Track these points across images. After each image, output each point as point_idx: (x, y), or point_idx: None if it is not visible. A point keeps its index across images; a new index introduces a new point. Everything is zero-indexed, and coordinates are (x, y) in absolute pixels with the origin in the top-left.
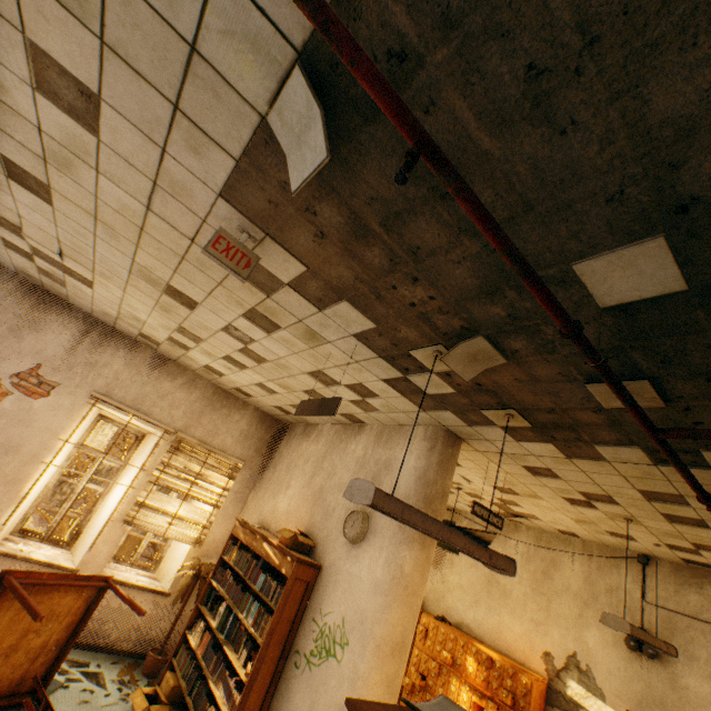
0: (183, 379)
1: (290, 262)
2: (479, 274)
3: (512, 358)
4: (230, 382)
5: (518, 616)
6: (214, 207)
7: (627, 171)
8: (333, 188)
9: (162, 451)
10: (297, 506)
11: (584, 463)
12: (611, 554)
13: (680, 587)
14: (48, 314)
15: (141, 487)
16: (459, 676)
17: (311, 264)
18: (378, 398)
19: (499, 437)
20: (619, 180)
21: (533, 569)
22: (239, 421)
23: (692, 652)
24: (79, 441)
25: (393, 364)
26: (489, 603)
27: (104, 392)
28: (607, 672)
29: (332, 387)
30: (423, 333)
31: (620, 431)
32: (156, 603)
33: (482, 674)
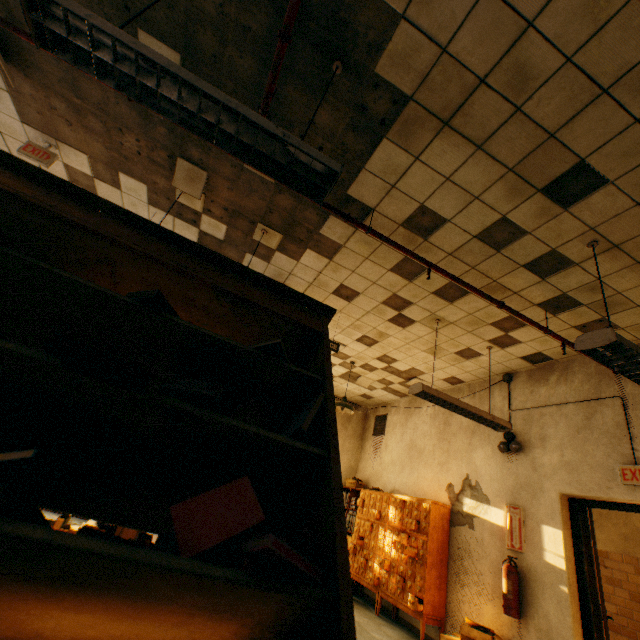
0: None
1: (79, 156)
2: (131, 106)
3: (207, 168)
4: None
5: (429, 465)
6: (27, 133)
7: (95, 2)
8: (45, 85)
9: None
10: None
11: (342, 260)
12: (487, 385)
13: (533, 387)
14: None
15: None
16: (384, 525)
17: (87, 151)
18: None
19: (289, 264)
20: (99, 8)
21: (438, 423)
22: None
23: (544, 434)
24: None
25: (187, 221)
26: (410, 465)
27: None
28: (489, 480)
29: None
30: (165, 177)
31: (309, 205)
32: None
33: (399, 516)
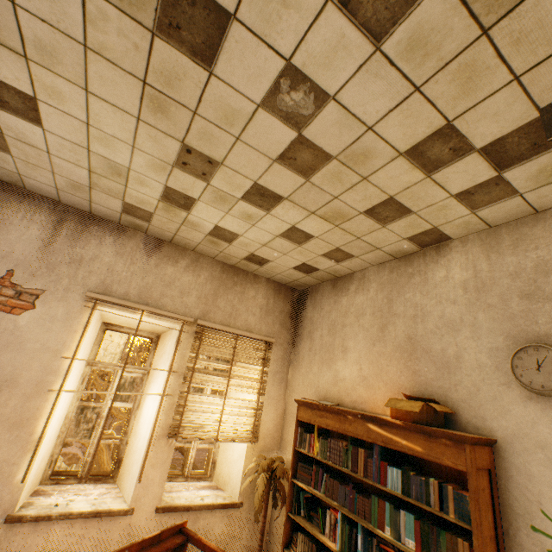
0: (185, 261)
1: None
2: None
3: None
4: (242, 248)
5: None
6: None
7: None
8: None
9: (186, 346)
10: (375, 368)
11: None
12: None
13: None
14: (3, 208)
15: (175, 392)
16: None
17: None
18: (547, 152)
19: None
20: None
21: None
22: (255, 297)
23: None
24: (89, 358)
25: None
26: None
27: (101, 291)
28: None
29: (442, 169)
30: None
31: None
32: (229, 519)
33: None
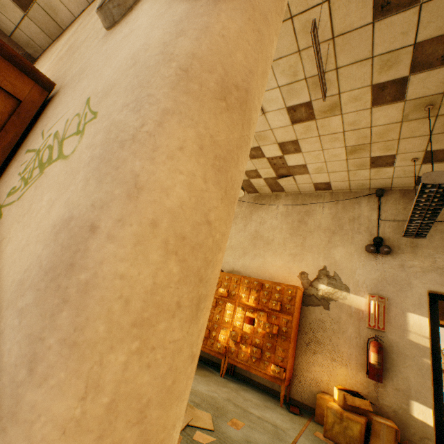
0: None
1: None
2: None
3: None
4: None
5: (279, 254)
6: None
7: None
8: None
9: None
10: None
11: None
12: (354, 196)
13: (408, 204)
14: None
15: None
16: (233, 303)
17: None
18: None
19: None
20: None
21: (291, 221)
22: None
23: (417, 243)
24: None
25: None
26: (255, 252)
27: None
28: (350, 273)
29: None
30: None
31: None
32: None
33: (254, 296)
